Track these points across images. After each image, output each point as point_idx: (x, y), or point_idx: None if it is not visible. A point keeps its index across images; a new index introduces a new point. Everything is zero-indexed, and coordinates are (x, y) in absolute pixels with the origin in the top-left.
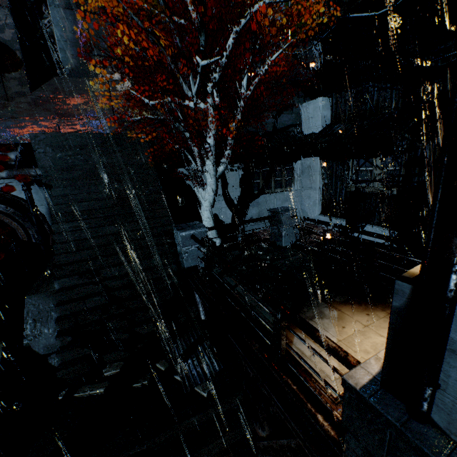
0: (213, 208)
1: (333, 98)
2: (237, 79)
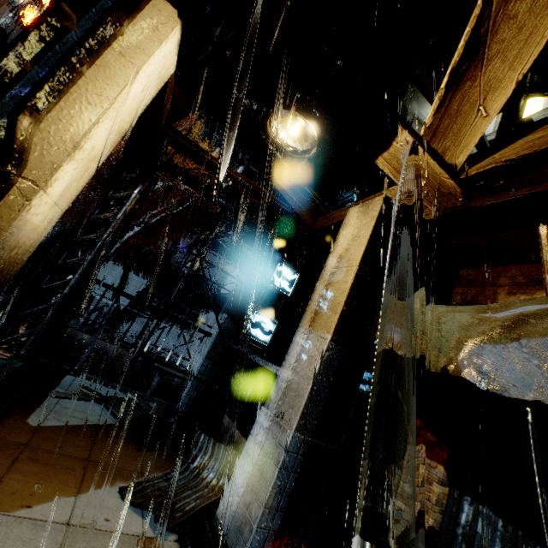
0: None
1: None
2: None
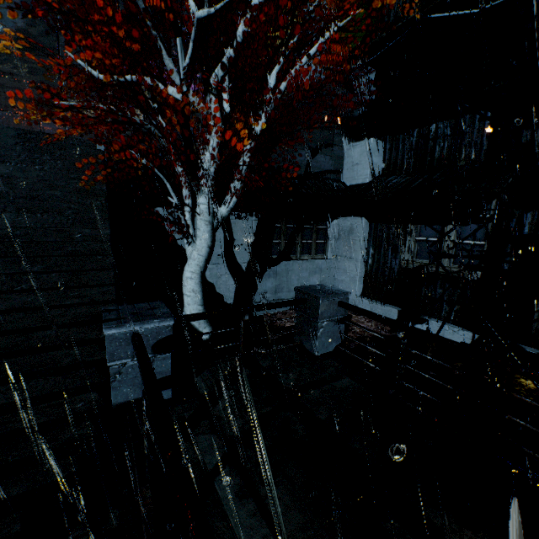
0: (203, 276)
1: (387, 142)
2: (261, 108)
